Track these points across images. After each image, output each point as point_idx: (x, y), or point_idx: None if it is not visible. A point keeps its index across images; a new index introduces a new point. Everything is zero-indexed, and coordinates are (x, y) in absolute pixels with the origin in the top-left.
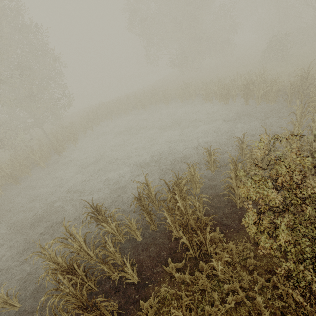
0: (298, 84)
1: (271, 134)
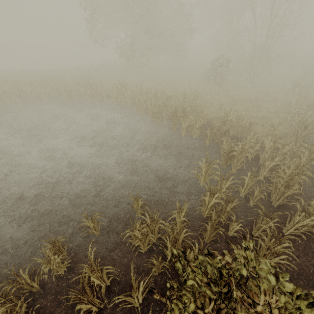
0: (217, 128)
1: (179, 180)
